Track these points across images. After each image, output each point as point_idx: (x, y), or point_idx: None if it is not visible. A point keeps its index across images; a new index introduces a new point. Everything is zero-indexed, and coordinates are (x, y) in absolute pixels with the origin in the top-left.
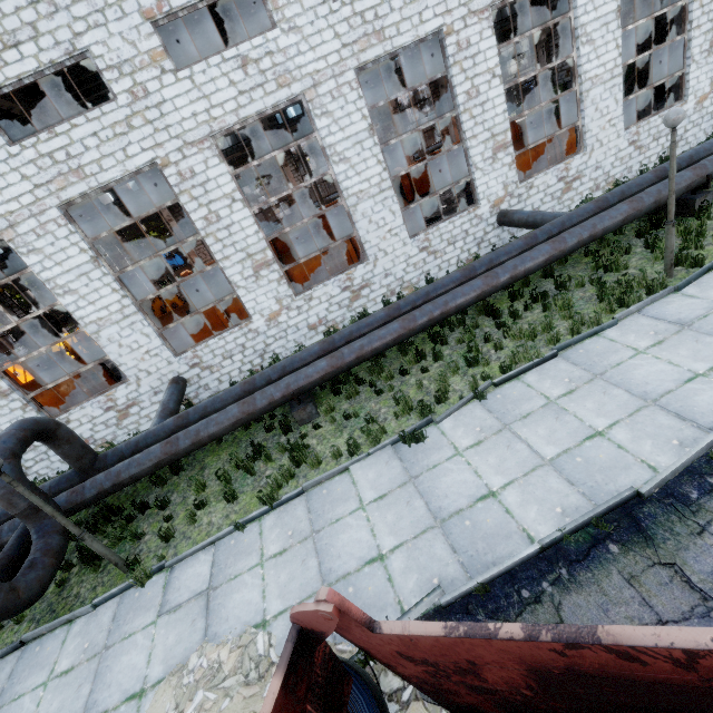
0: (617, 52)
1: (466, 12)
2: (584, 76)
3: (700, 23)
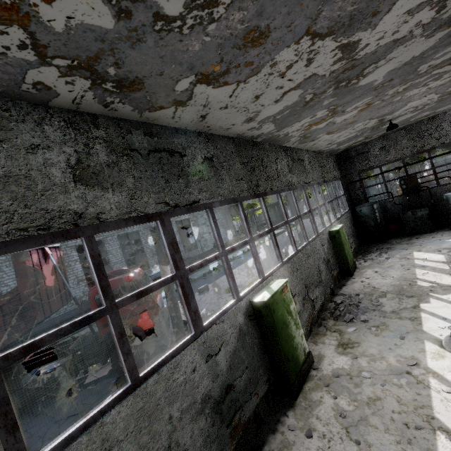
0: (122, 256)
1: (66, 246)
2: (111, 261)
3: (148, 251)
